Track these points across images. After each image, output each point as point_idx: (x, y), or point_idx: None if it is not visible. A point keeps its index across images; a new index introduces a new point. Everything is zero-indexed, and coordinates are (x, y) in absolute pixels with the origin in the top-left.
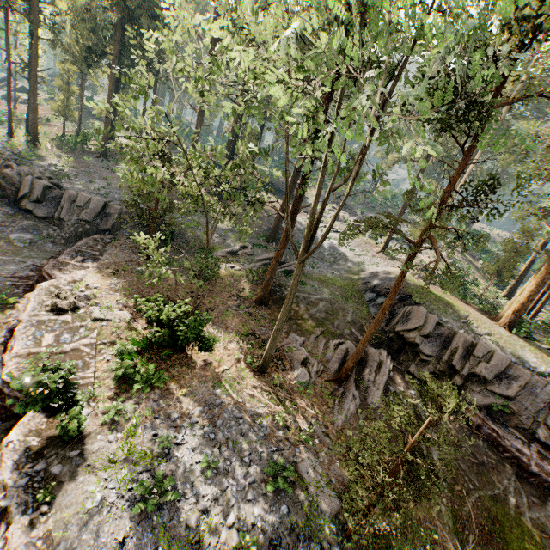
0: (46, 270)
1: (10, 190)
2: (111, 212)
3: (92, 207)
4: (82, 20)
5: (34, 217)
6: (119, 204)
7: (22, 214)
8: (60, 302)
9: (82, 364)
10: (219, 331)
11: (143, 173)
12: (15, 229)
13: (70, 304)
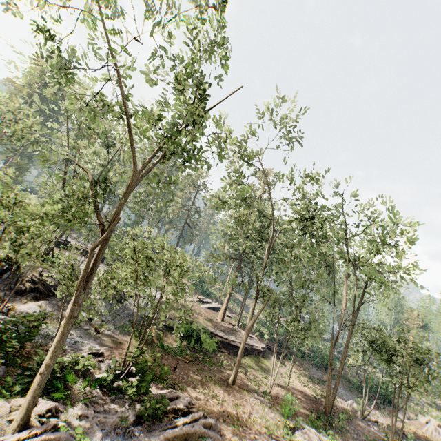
0: None
1: None
2: None
3: None
4: None
5: None
6: None
7: None
8: None
9: None
10: None
11: None
12: None
13: None
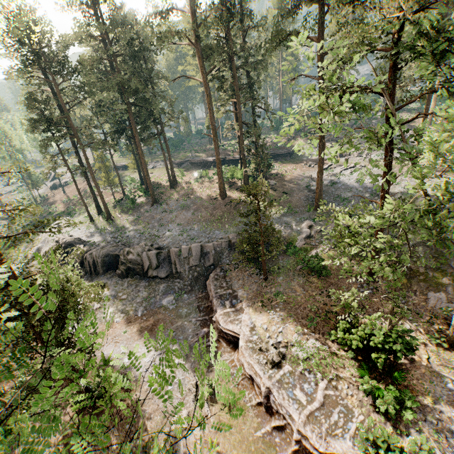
0: (225, 327)
1: (137, 269)
2: (208, 251)
3: (194, 254)
4: (94, 113)
5: (161, 279)
6: (207, 240)
7: (152, 281)
8: (273, 357)
9: (344, 409)
10: (381, 321)
11: (188, 201)
12: (160, 297)
13: (276, 354)
